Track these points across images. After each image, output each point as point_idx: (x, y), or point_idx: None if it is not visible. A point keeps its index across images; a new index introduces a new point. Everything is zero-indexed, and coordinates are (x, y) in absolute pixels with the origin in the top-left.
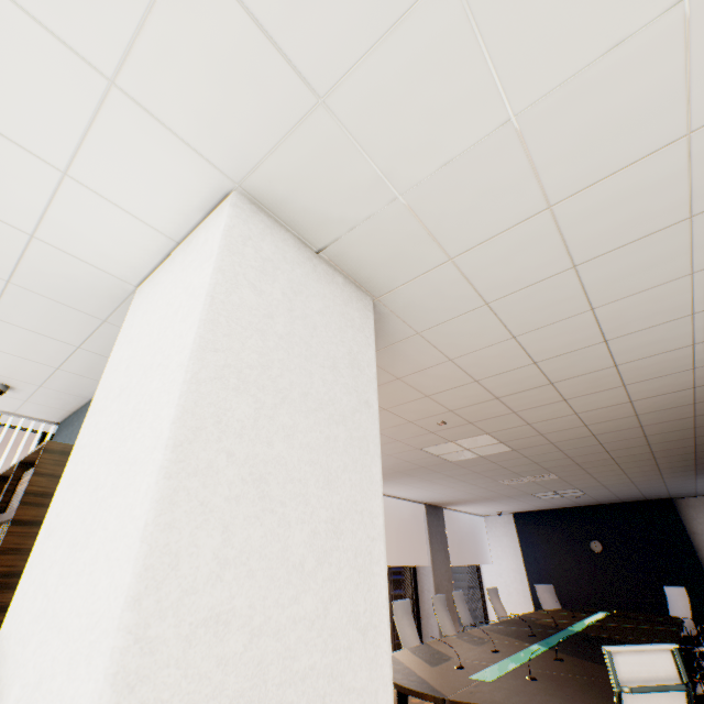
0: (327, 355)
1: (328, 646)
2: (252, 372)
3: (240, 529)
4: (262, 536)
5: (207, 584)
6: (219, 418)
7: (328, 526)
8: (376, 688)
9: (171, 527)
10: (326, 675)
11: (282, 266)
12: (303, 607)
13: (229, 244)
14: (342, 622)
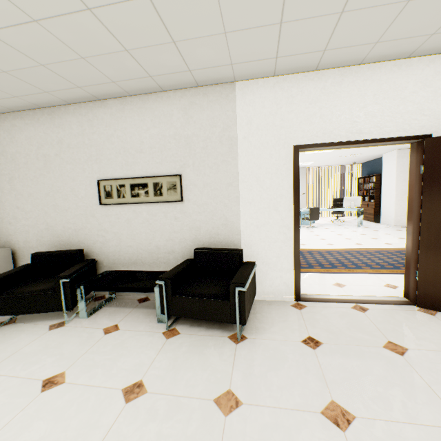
0: None
1: None
2: (402, 171)
3: (402, 184)
4: (405, 184)
5: (400, 187)
6: (399, 176)
7: None
8: None
9: (397, 184)
10: None
11: (404, 155)
12: None
13: (397, 158)
14: None
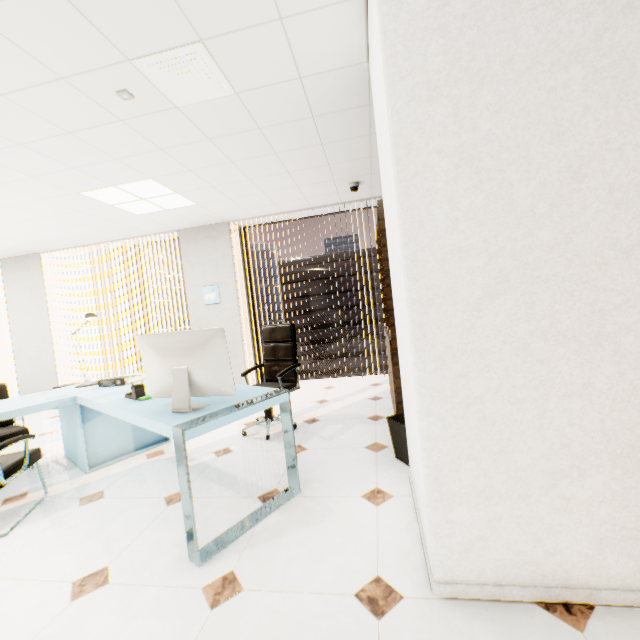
0: None
1: (572, 263)
2: (440, 76)
3: (462, 199)
4: (483, 199)
5: (445, 234)
6: (421, 131)
7: (562, 175)
8: None
9: (411, 209)
10: (572, 281)
11: None
12: (537, 240)
13: None
14: (591, 246)
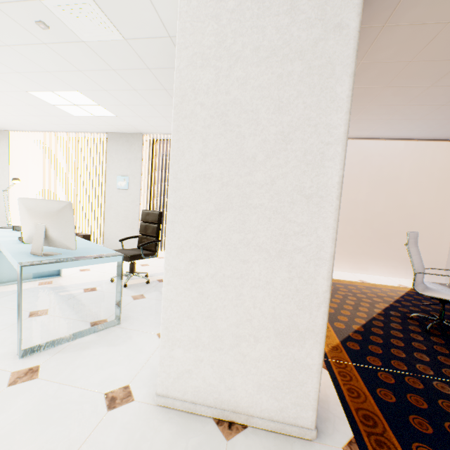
0: (282, 2)
1: (274, 198)
2: (211, 51)
3: (212, 141)
4: (225, 144)
5: (198, 163)
6: (193, 88)
7: (277, 137)
8: (316, 227)
9: (179, 141)
10: (271, 211)
11: None
12: (254, 178)
13: None
14: (287, 189)
